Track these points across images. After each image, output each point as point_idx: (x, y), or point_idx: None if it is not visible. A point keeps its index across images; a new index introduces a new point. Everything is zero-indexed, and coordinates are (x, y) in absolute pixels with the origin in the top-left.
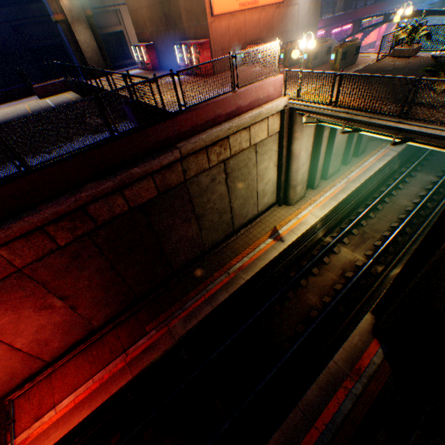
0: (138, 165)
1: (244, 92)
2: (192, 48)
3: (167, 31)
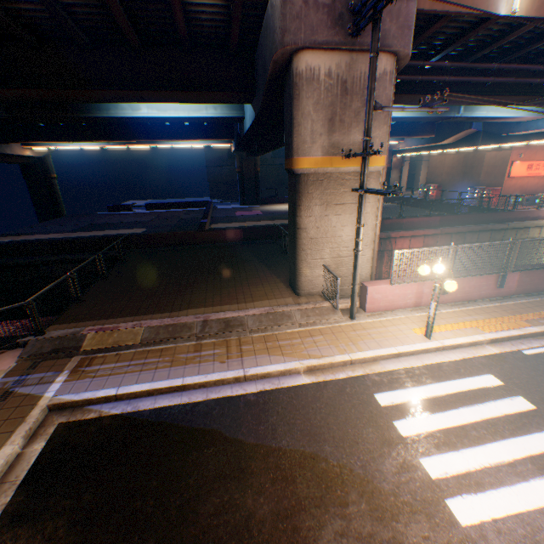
0: (490, 225)
1: (543, 210)
2: (484, 191)
3: (460, 180)
